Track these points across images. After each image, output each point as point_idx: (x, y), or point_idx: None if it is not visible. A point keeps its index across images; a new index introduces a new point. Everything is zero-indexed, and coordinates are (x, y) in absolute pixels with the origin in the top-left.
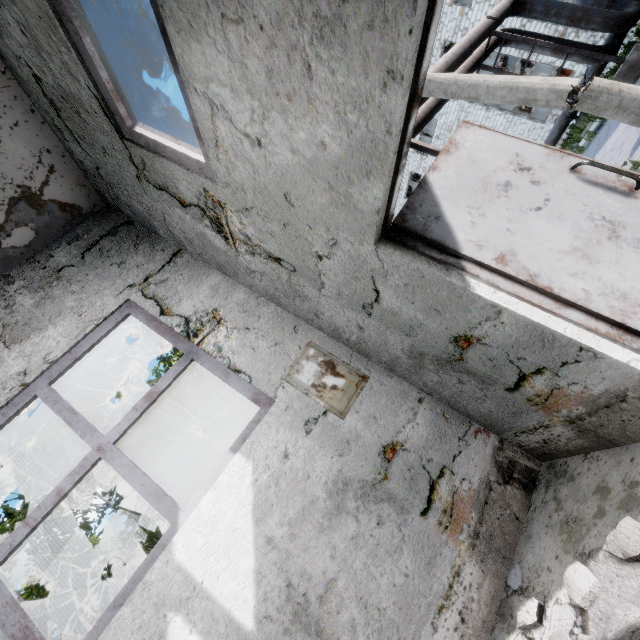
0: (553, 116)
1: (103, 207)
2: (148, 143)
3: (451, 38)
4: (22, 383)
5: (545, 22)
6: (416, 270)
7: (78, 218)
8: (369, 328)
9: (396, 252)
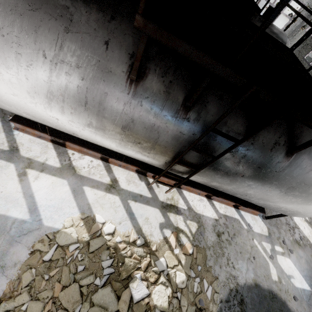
0: None
1: None
2: None
3: None
4: None
5: None
6: None
7: None
8: None
9: None
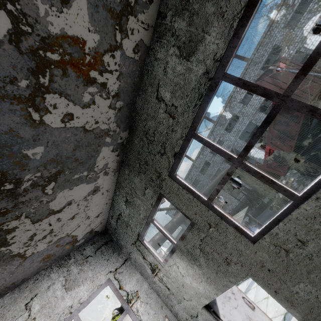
0: (239, 197)
1: (104, 230)
2: (146, 245)
3: (208, 160)
4: (70, 311)
5: (237, 169)
6: (210, 318)
7: (96, 234)
8: (189, 320)
9: (206, 312)
